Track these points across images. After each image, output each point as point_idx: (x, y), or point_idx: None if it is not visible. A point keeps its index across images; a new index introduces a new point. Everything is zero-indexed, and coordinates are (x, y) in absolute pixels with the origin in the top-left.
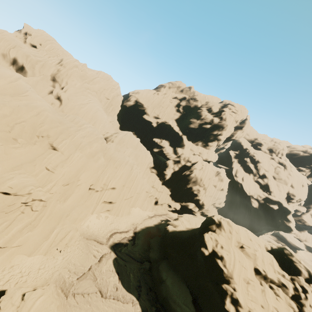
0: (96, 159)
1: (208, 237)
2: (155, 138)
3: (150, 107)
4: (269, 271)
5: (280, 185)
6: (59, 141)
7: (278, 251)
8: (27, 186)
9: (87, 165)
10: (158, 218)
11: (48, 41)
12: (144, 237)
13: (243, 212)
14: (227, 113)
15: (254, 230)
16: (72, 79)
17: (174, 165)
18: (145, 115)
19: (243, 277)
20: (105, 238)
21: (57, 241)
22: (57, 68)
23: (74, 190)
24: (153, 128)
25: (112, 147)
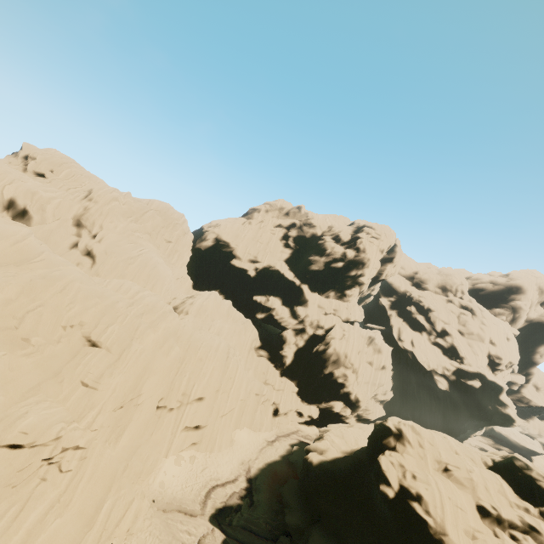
0: (167, 351)
1: (387, 462)
2: (256, 295)
3: (241, 245)
4: (503, 507)
5: (473, 345)
6: (101, 330)
7: (505, 465)
8: (53, 425)
9: (152, 364)
10: (284, 442)
11: (64, 165)
12: (267, 486)
13: (428, 403)
14: (365, 241)
15: (452, 432)
16: (110, 220)
17: (296, 337)
18: (234, 260)
19: (464, 528)
20: (198, 501)
21: (110, 528)
22: (84, 205)
23: (132, 415)
24: (250, 279)
25: (189, 324)
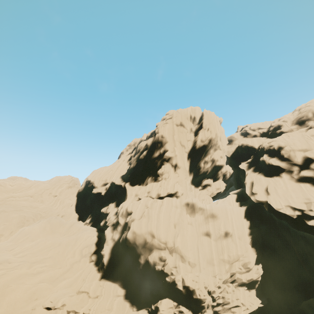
0: None
1: None
2: (103, 208)
3: (97, 177)
4: None
5: None
6: None
7: None
8: None
9: None
10: None
11: None
12: None
13: None
14: (159, 125)
15: None
16: None
17: (113, 232)
18: (93, 189)
19: None
20: None
21: None
22: None
23: None
24: (103, 198)
25: None
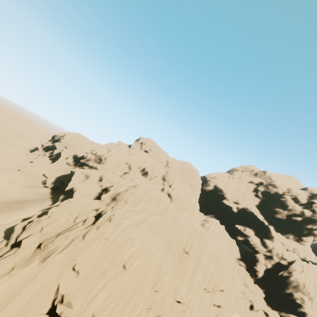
0: (211, 260)
1: None
2: (237, 224)
3: (229, 192)
4: None
5: None
6: (189, 245)
7: None
8: (187, 296)
9: (208, 268)
10: None
11: (154, 147)
12: None
13: None
14: None
15: None
16: (176, 179)
17: (265, 260)
18: (225, 200)
19: None
20: None
21: None
22: (166, 170)
23: (198, 292)
24: (233, 213)
25: (212, 241)
